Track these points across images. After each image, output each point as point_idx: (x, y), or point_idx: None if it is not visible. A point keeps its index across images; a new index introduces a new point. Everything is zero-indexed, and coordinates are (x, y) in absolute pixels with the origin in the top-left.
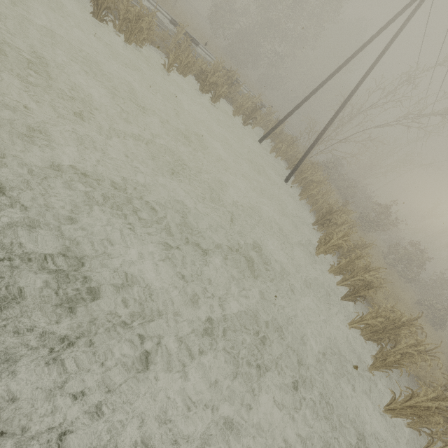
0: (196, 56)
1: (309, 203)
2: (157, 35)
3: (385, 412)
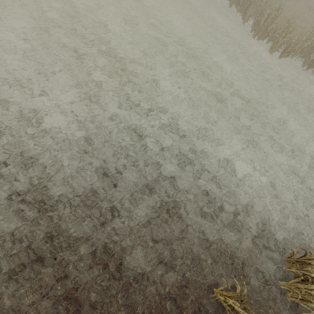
0: None
1: None
2: None
3: (253, 39)
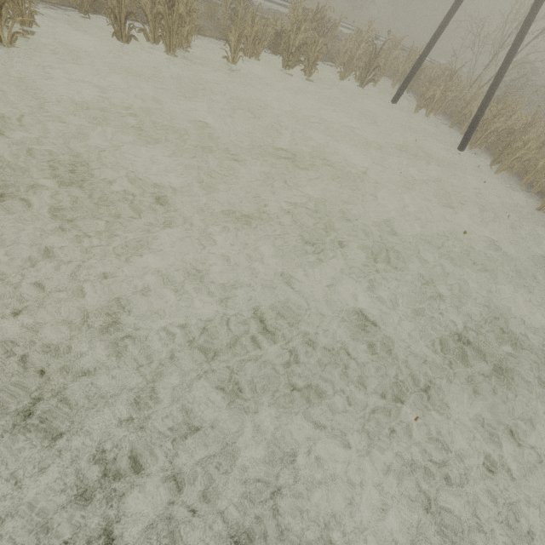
0: (258, 14)
1: (513, 170)
2: (201, 14)
3: None
